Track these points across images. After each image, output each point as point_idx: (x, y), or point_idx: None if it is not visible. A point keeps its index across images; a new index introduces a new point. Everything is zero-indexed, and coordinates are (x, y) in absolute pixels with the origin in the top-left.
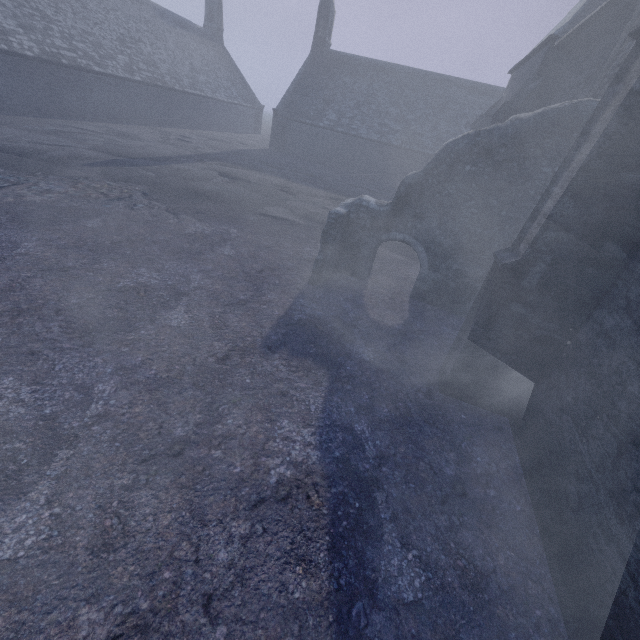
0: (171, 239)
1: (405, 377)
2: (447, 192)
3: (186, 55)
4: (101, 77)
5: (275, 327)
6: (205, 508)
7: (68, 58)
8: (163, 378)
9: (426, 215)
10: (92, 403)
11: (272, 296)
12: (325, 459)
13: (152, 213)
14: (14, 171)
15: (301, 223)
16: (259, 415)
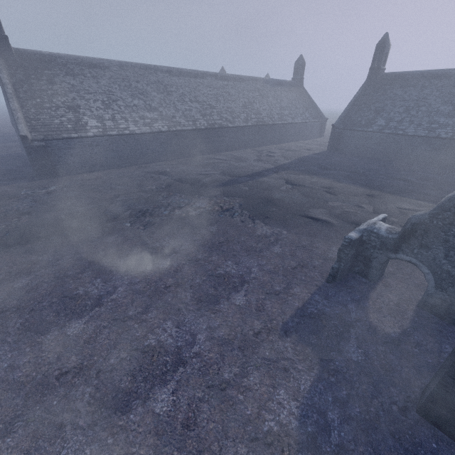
0: (247, 240)
1: (385, 386)
2: (453, 232)
3: (278, 101)
4: (231, 129)
5: (293, 316)
6: (228, 428)
7: (218, 124)
8: (225, 338)
9: (432, 246)
10: (195, 345)
11: (297, 290)
12: (300, 429)
13: (241, 219)
14: (188, 195)
15: (334, 223)
16: (268, 380)
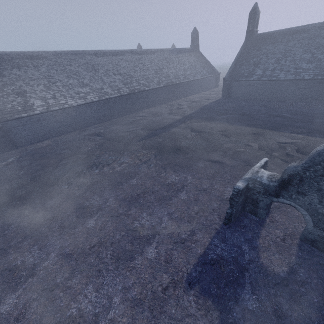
0: (159, 189)
1: None
2: None
3: (182, 65)
4: (148, 91)
5: (196, 264)
6: None
7: (137, 89)
8: (137, 299)
9: (307, 193)
10: (110, 310)
11: (199, 235)
12: None
13: (155, 170)
14: (115, 152)
15: (228, 164)
16: None
